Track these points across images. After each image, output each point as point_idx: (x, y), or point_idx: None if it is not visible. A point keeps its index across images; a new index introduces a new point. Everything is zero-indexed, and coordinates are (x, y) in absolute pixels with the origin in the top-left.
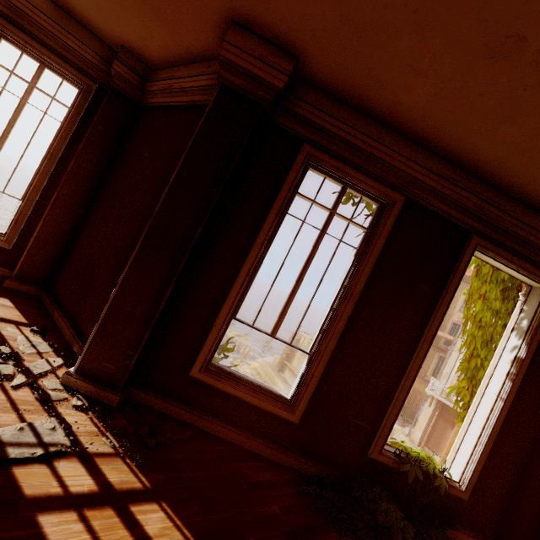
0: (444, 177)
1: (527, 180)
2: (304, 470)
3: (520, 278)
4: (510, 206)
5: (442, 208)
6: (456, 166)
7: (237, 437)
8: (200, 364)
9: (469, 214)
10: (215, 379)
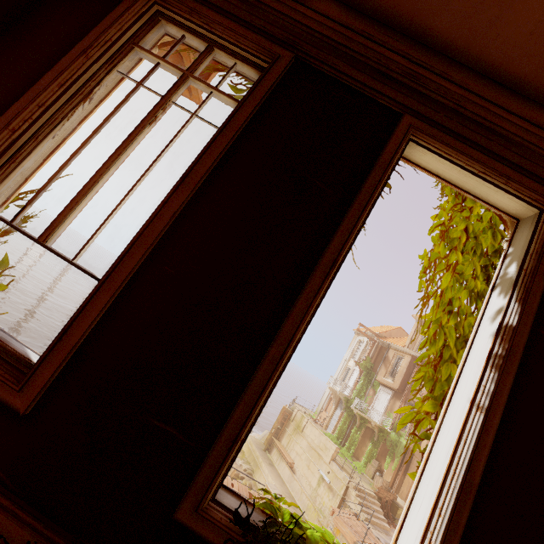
0: (351, 29)
1: (473, 4)
2: (5, 535)
3: (495, 200)
4: (459, 75)
5: (353, 75)
6: (371, 19)
7: None
8: None
9: (395, 85)
10: None
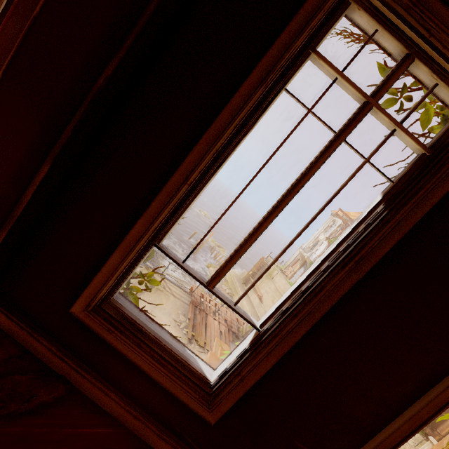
0: None
1: None
2: None
3: None
4: None
5: None
6: None
7: (122, 413)
8: (87, 299)
9: None
10: (105, 327)
